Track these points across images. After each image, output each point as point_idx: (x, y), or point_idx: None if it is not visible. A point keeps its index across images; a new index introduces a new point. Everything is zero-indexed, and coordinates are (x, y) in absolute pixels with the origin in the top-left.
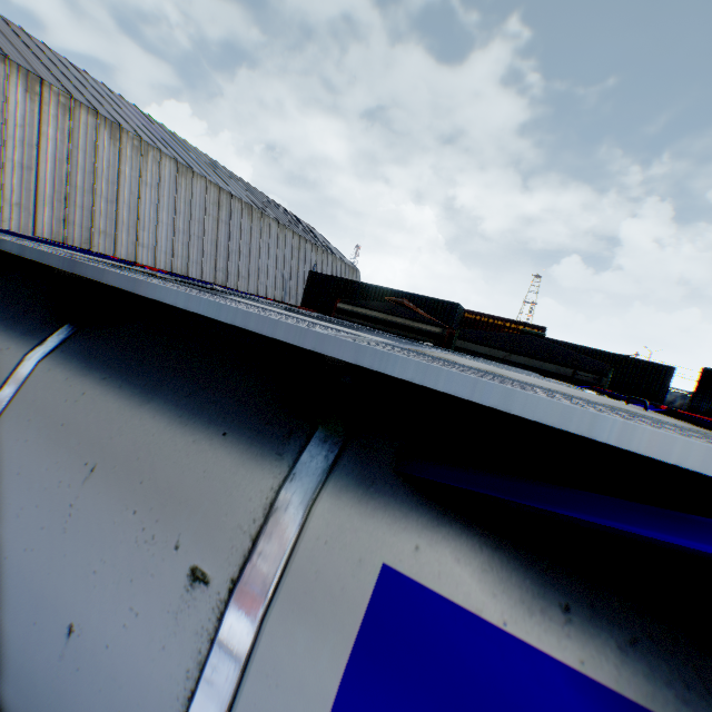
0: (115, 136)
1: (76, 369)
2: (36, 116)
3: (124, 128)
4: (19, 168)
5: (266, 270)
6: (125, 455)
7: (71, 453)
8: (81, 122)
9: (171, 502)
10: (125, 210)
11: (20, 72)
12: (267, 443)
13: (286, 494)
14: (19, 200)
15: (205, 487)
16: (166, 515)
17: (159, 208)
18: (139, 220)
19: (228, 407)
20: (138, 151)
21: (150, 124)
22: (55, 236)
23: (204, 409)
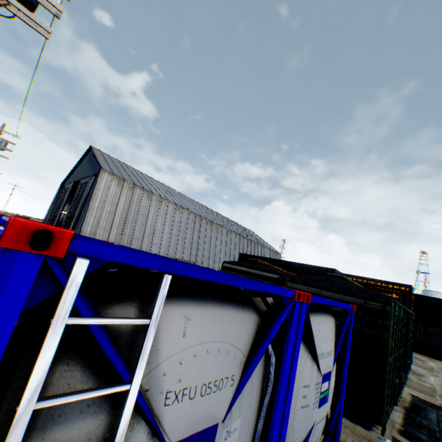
0: (149, 196)
1: None
2: (119, 192)
3: (153, 193)
4: (108, 213)
5: (219, 255)
6: None
7: None
8: (136, 193)
9: None
10: (148, 228)
11: (117, 178)
12: None
13: None
14: (104, 226)
15: None
16: None
17: (164, 225)
18: (154, 232)
19: None
20: (158, 201)
21: (168, 189)
22: (115, 241)
23: None
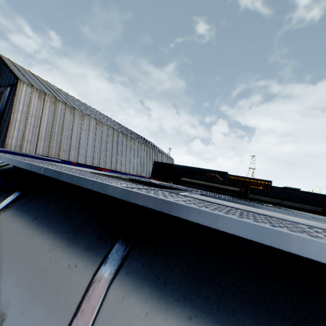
0: (72, 111)
1: (150, 299)
2: (41, 106)
3: (76, 108)
4: (32, 127)
5: (133, 162)
6: None
7: None
8: (59, 107)
9: None
10: (74, 140)
11: (37, 91)
12: None
13: None
14: (31, 140)
15: None
16: None
17: (88, 139)
18: (80, 144)
19: None
20: (81, 117)
21: (85, 106)
22: (44, 153)
23: None
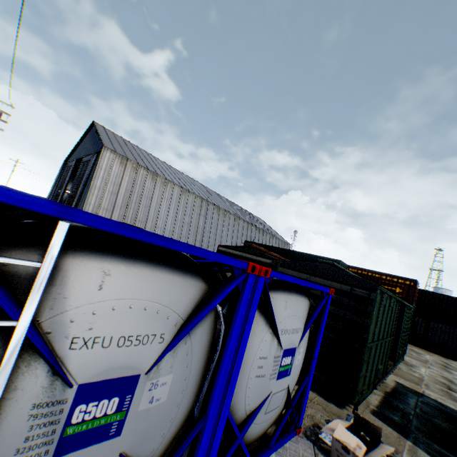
0: (154, 178)
1: None
2: (122, 172)
3: (158, 174)
4: (110, 194)
5: (225, 242)
6: None
7: None
8: (140, 173)
9: None
10: (152, 210)
11: (119, 156)
12: None
13: None
14: (107, 207)
15: None
16: None
17: (169, 209)
18: (158, 215)
19: None
20: (163, 184)
21: (175, 172)
22: None
23: None
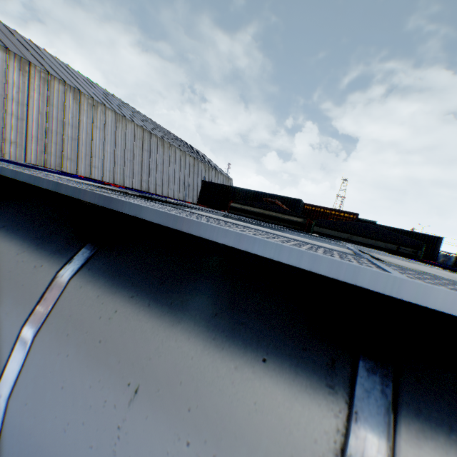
0: (76, 97)
1: (103, 287)
2: (26, 85)
3: (82, 92)
4: (15, 119)
5: (173, 181)
6: (166, 377)
7: (111, 371)
8: (55, 89)
9: (225, 435)
10: (83, 144)
11: (16, 58)
12: (312, 372)
13: (357, 438)
14: (15, 140)
15: (259, 421)
16: (222, 450)
17: (105, 142)
18: (92, 151)
19: (258, 330)
20: (91, 107)
21: (98, 89)
22: (38, 162)
23: (234, 331)
